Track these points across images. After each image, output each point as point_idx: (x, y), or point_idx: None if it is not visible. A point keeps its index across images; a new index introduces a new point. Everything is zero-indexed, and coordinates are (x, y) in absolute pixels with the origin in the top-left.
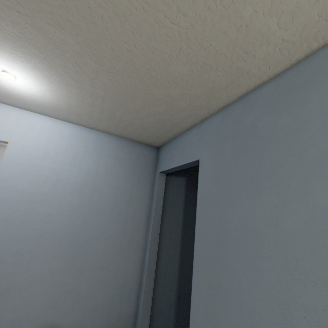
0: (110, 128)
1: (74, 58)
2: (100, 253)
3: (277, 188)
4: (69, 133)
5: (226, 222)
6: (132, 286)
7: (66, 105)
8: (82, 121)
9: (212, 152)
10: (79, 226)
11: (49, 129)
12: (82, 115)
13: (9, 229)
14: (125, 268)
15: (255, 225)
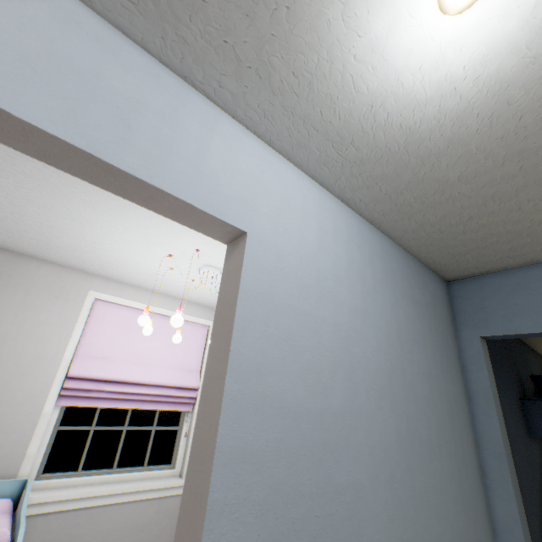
0: (428, 228)
1: None
2: None
3: None
4: (345, 228)
5: None
6: None
7: (439, 146)
8: (388, 201)
9: None
10: (408, 512)
11: (314, 210)
12: (428, 181)
13: None
14: None
15: None
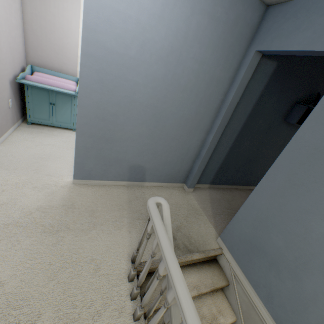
0: None
1: None
2: (174, 128)
3: None
4: None
5: None
6: (191, 155)
7: None
8: None
9: None
10: (160, 100)
11: None
12: None
13: (105, 92)
14: (190, 142)
15: None
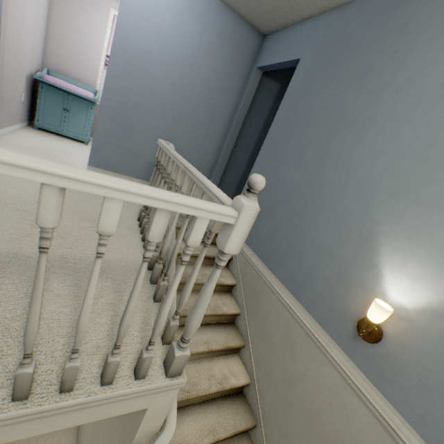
0: None
1: None
2: (191, 129)
3: (336, 87)
4: None
5: (297, 112)
6: (209, 163)
7: None
8: None
9: (313, 54)
10: (178, 98)
11: None
12: None
13: (129, 81)
14: (207, 148)
15: (313, 112)
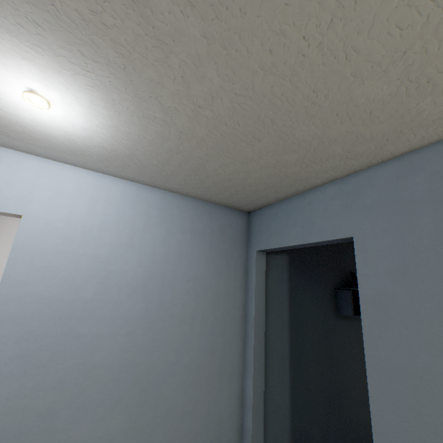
0: (187, 186)
1: (182, 68)
2: (180, 390)
3: None
4: (120, 195)
5: None
6: (230, 436)
7: (127, 151)
8: (143, 176)
9: (386, 228)
10: (145, 349)
11: (88, 190)
12: (148, 166)
13: (32, 371)
14: (218, 408)
15: None
